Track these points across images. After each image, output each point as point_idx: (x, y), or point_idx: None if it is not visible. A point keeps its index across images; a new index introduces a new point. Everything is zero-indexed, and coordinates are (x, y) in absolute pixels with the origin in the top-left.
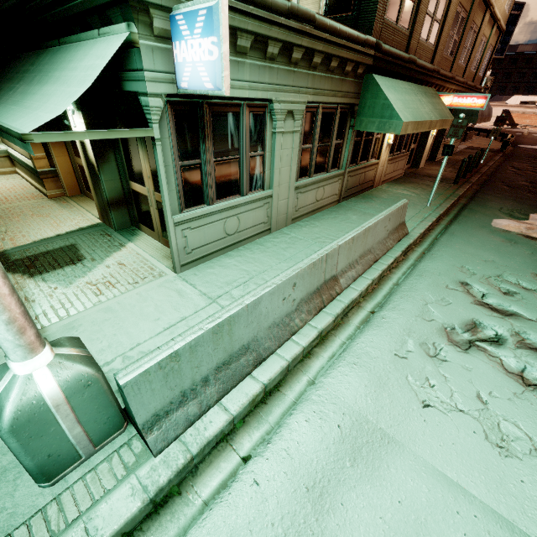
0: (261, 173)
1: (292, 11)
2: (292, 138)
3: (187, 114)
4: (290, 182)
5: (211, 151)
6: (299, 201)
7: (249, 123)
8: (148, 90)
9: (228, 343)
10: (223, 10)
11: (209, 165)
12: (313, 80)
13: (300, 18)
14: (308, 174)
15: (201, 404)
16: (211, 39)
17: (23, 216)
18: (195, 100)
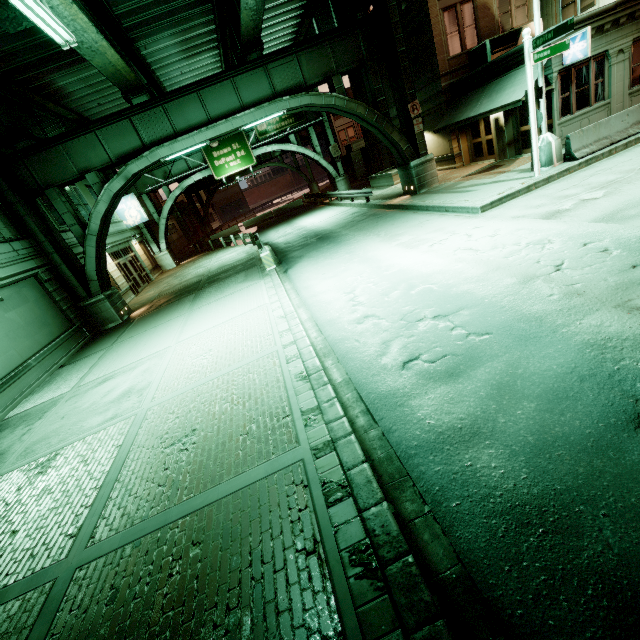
0: (601, 91)
1: (617, 4)
2: (623, 64)
3: (564, 75)
4: (624, 91)
5: (574, 88)
6: (633, 103)
7: (594, 67)
8: (553, 71)
9: (597, 134)
10: (588, 31)
11: (573, 95)
12: (636, 25)
13: (623, 4)
14: (639, 83)
15: (589, 150)
16: (583, 42)
17: (455, 172)
18: (568, 68)
